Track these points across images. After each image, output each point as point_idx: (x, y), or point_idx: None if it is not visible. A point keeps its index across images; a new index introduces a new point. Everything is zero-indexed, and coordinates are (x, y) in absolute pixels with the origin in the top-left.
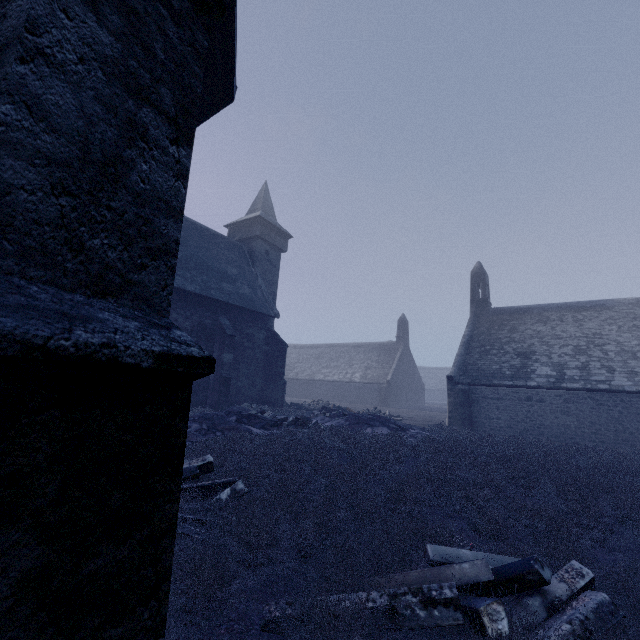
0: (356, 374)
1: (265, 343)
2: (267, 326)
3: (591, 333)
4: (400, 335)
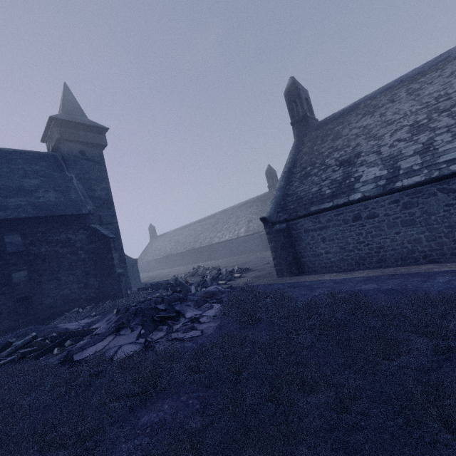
0: (241, 230)
1: (89, 242)
2: (87, 225)
3: (433, 99)
4: (271, 184)
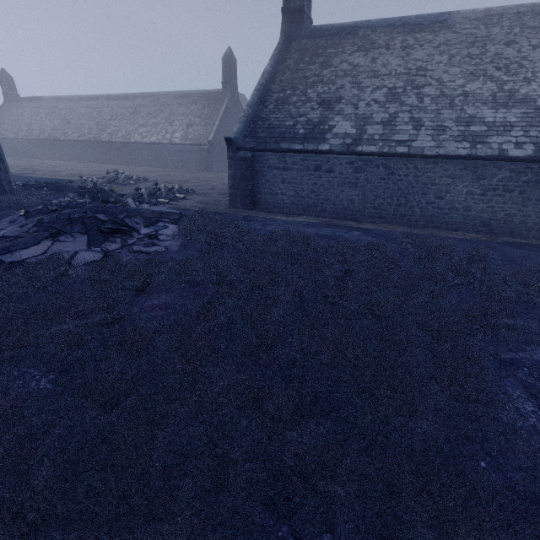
0: (176, 134)
1: None
2: None
3: (415, 68)
4: (227, 80)
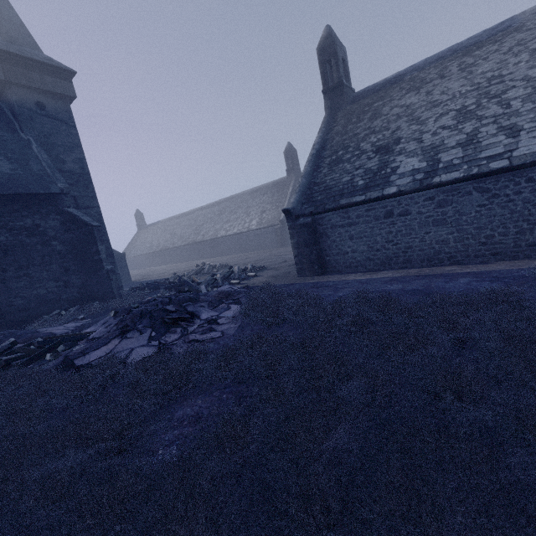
0: (253, 221)
1: (65, 230)
2: (59, 208)
3: (485, 80)
4: (290, 167)
